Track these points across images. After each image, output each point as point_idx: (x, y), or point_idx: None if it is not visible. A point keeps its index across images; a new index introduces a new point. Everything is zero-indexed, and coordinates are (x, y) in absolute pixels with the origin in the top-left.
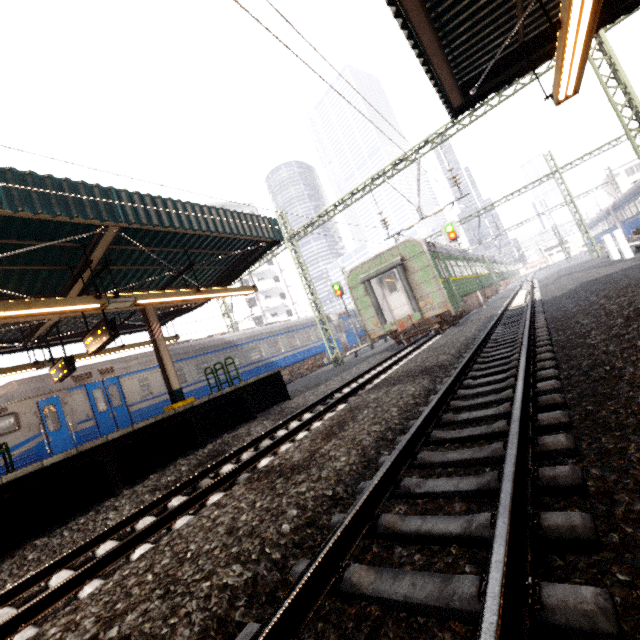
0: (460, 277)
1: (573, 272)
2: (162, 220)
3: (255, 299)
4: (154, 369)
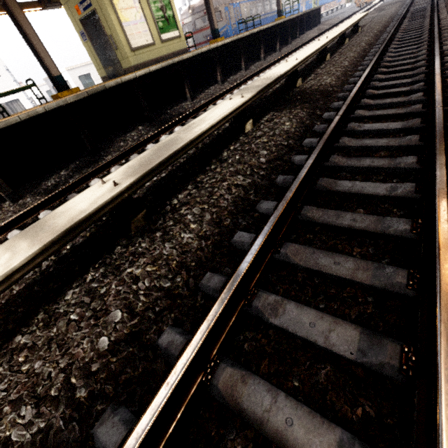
0: None
1: None
2: None
3: None
4: (247, 2)
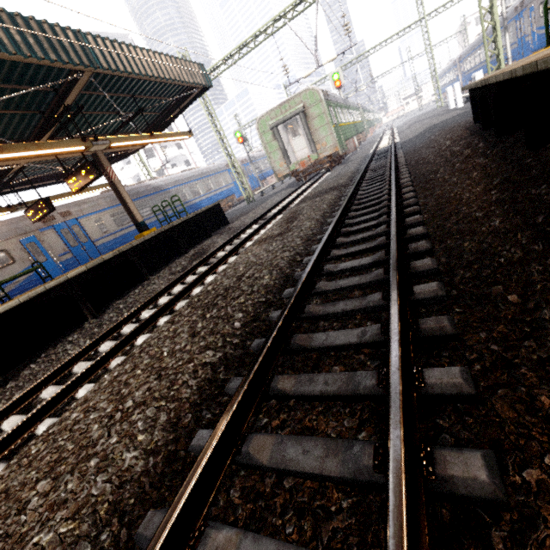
0: (344, 123)
1: (422, 119)
2: (124, 66)
3: (152, 150)
4: (104, 211)
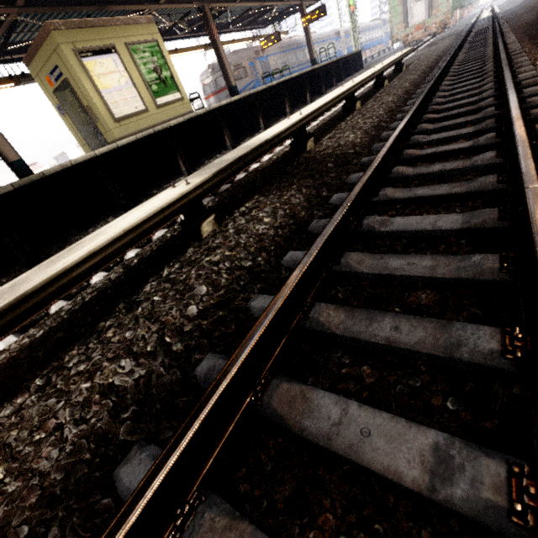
0: None
1: None
2: None
3: None
4: (276, 55)
